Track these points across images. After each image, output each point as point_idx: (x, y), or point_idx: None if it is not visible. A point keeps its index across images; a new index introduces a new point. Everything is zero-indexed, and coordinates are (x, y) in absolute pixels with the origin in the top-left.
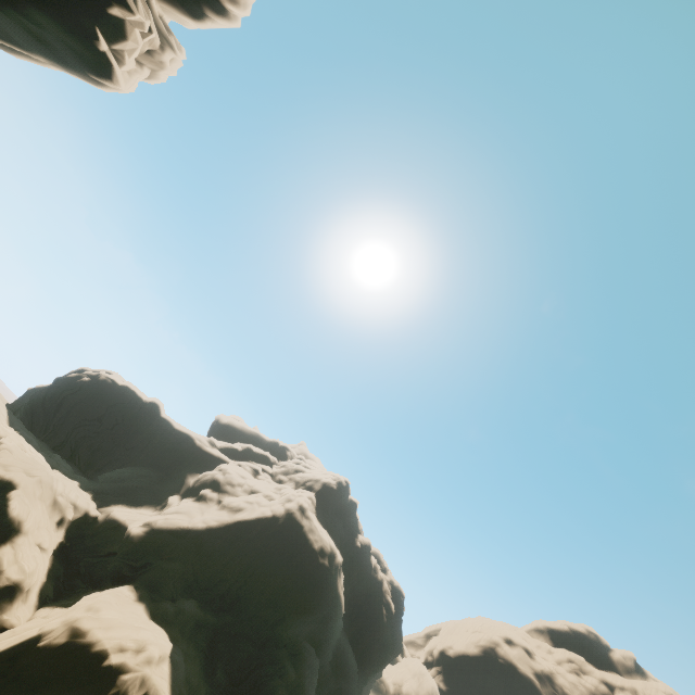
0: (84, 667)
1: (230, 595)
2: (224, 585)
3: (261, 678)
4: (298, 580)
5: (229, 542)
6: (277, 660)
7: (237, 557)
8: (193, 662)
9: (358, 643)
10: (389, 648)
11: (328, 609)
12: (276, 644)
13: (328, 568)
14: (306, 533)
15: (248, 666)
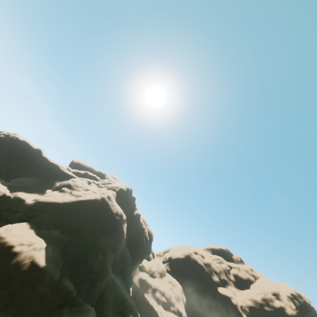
0: (4, 250)
1: (75, 229)
2: (72, 225)
3: (87, 259)
4: (105, 224)
5: (74, 208)
6: (95, 253)
7: (78, 215)
8: (57, 252)
9: (132, 250)
10: (145, 253)
11: (118, 236)
12: (95, 248)
13: (119, 220)
14: (110, 206)
15: (82, 255)
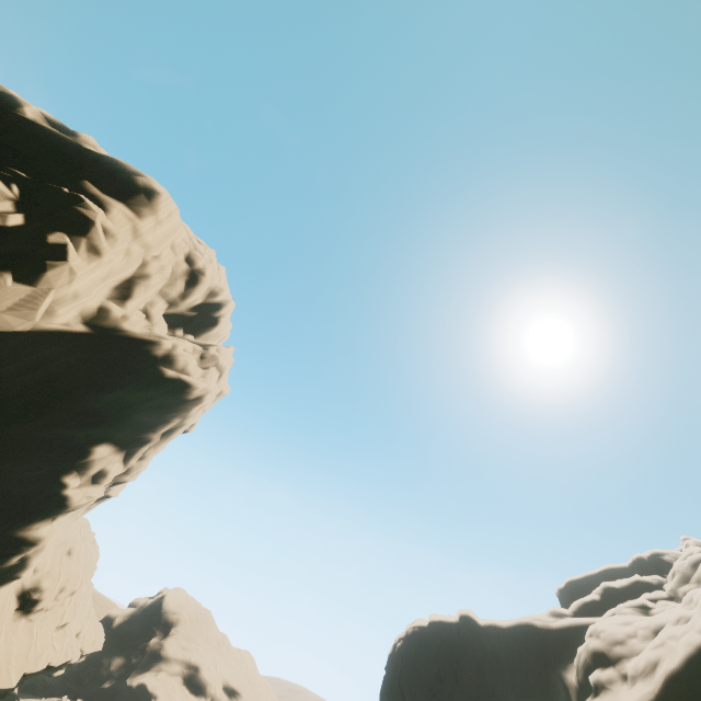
0: None
1: None
2: None
3: None
4: None
5: None
6: None
7: None
8: None
9: None
10: None
11: None
12: None
13: None
14: None
15: None
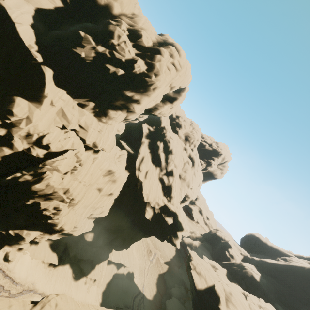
0: (242, 267)
1: (288, 284)
2: (286, 281)
3: (300, 308)
4: None
5: (285, 270)
6: None
7: (289, 275)
8: (271, 287)
9: None
10: None
11: None
12: None
13: None
14: None
15: (298, 306)
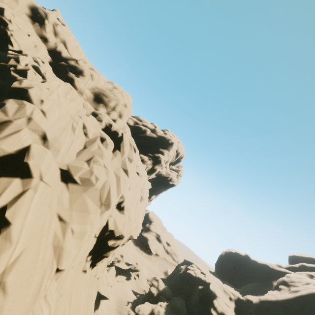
0: None
1: None
2: None
3: None
4: None
5: (300, 307)
6: None
7: None
8: None
9: None
10: None
11: None
12: None
13: None
14: None
15: None
